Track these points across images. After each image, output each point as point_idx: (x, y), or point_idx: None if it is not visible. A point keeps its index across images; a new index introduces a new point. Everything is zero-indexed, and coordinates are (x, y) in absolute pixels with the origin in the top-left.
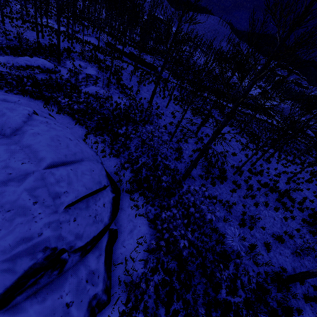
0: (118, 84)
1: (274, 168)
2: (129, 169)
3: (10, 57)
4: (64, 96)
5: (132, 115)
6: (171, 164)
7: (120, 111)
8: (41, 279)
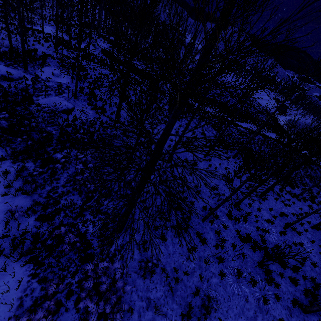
0: (90, 95)
1: (269, 208)
2: (36, 214)
3: None
4: (3, 108)
5: (79, 135)
6: (111, 205)
7: (73, 128)
8: None
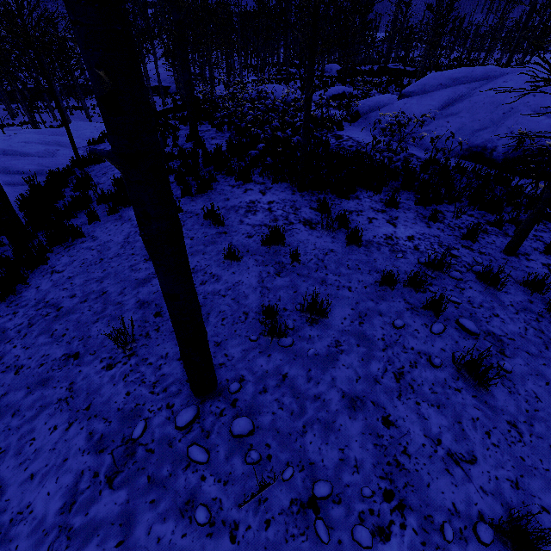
0: None
1: None
2: None
3: None
4: None
5: None
6: None
7: None
8: None
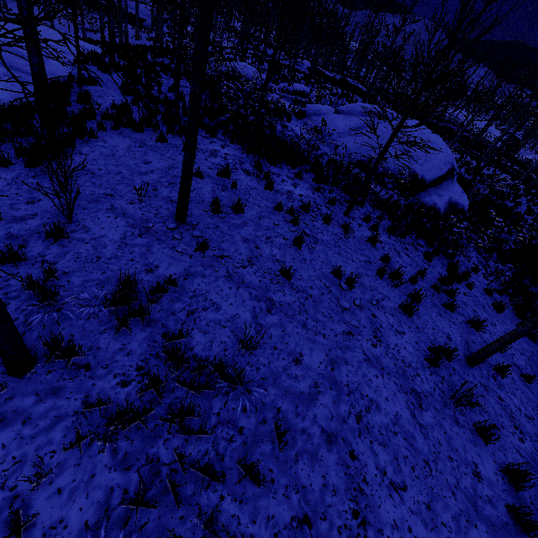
0: None
1: None
2: None
3: (272, 84)
4: None
5: None
6: None
7: None
8: (449, 179)
